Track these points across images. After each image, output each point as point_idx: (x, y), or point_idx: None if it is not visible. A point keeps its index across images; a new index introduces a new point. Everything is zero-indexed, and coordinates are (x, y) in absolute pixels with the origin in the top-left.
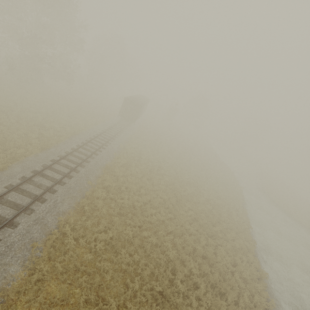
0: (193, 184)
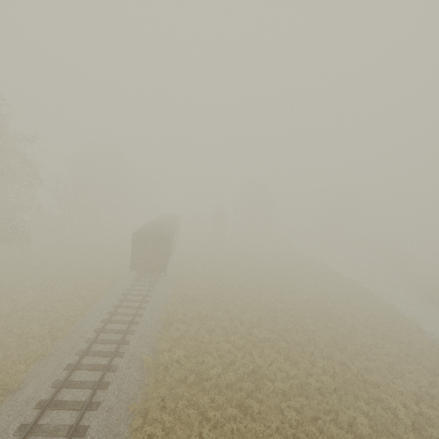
0: (347, 379)
